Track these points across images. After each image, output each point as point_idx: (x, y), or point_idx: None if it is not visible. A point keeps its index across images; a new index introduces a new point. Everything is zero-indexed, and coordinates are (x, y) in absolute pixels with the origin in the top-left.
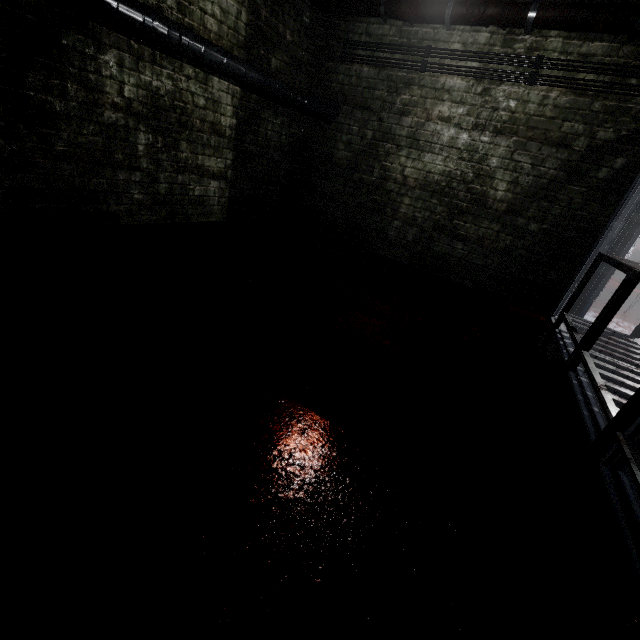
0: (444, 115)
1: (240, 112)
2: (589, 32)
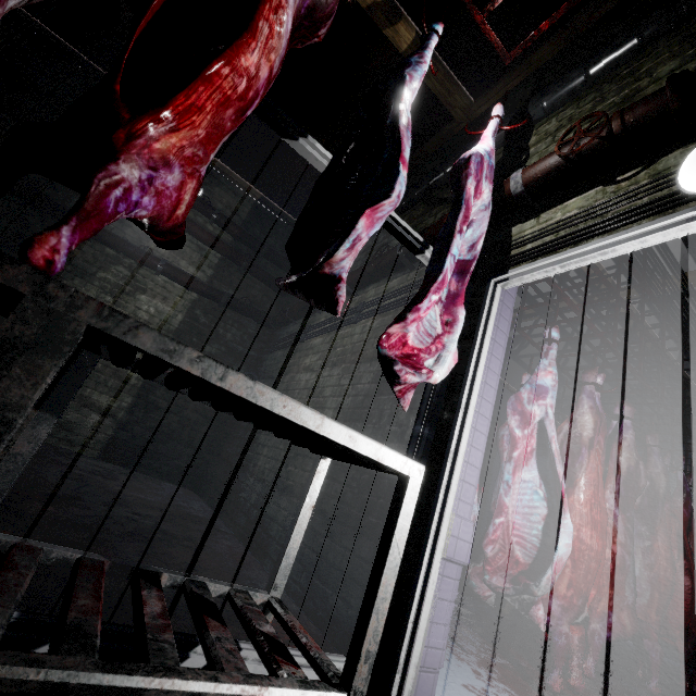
0: (307, 365)
1: None
2: (389, 277)
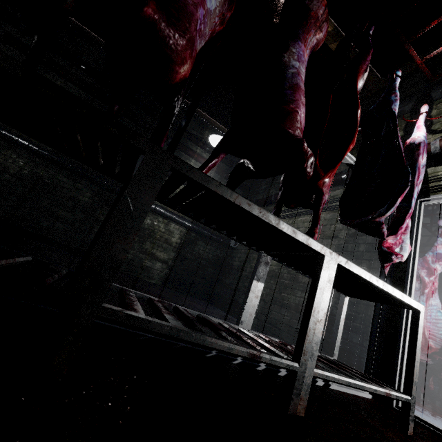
0: None
1: (184, 238)
2: (332, 188)
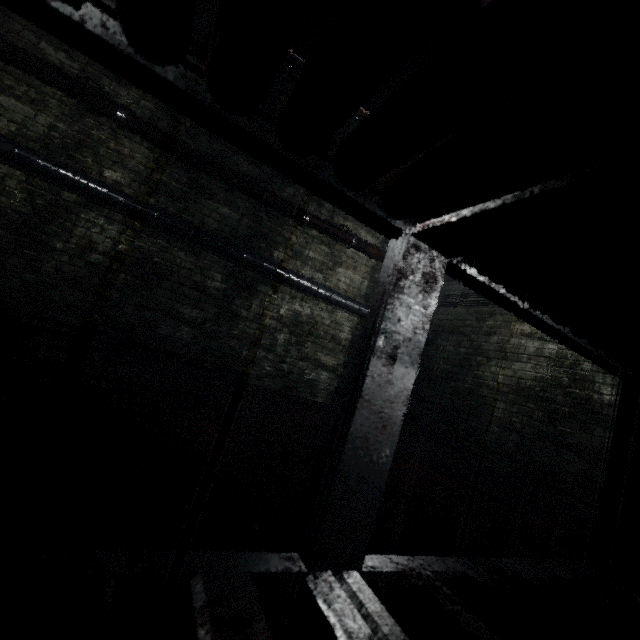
0: (526, 332)
1: (355, 332)
2: None
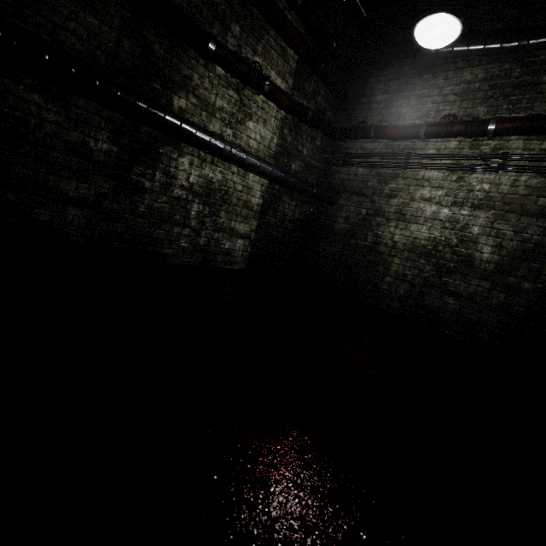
0: (425, 196)
1: (266, 195)
2: None
